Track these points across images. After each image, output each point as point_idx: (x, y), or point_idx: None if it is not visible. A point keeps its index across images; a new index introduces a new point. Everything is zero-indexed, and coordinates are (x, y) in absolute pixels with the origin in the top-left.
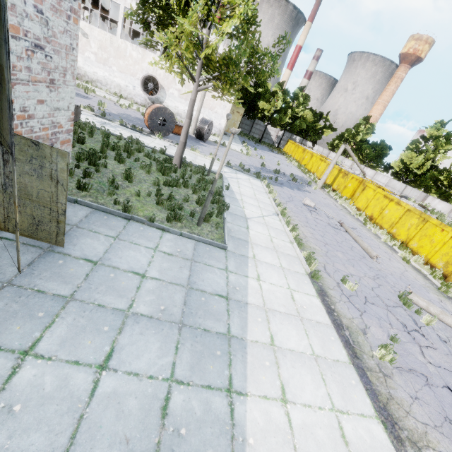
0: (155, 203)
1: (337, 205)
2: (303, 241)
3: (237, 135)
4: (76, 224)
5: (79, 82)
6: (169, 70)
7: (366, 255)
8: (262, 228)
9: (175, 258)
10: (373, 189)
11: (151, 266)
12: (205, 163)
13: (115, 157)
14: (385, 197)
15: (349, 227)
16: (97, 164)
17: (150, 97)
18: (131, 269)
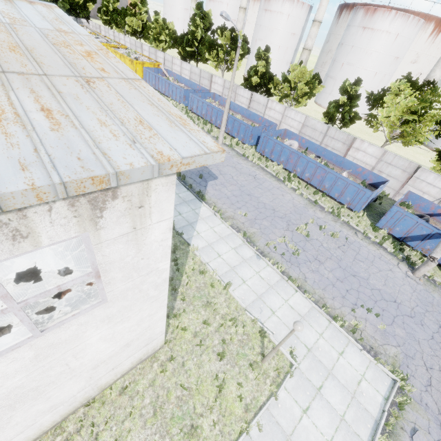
0: None
1: None
2: None
3: None
4: None
5: None
6: None
7: None
8: None
9: None
10: (110, 49)
11: None
12: None
13: None
14: (114, 52)
15: None
16: None
17: None
18: None
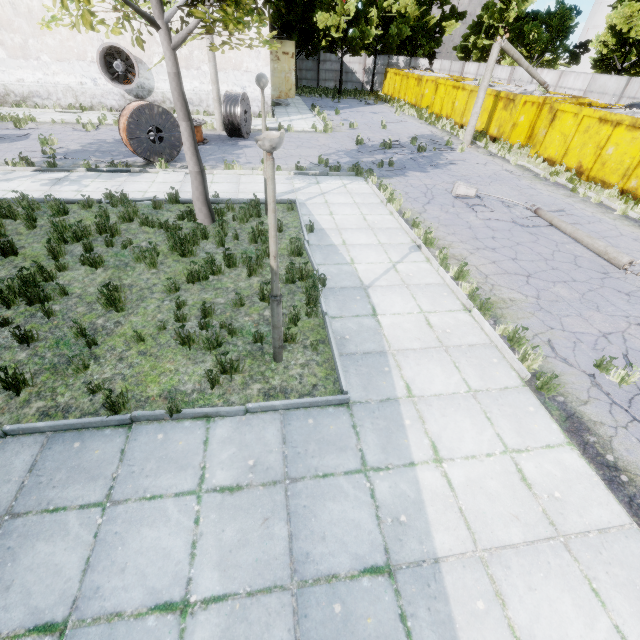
0: (178, 341)
1: (510, 168)
2: (486, 293)
3: (299, 98)
4: (9, 506)
5: (5, 109)
6: (86, 23)
7: (606, 266)
8: (401, 299)
9: (247, 494)
10: (573, 113)
11: (198, 558)
12: (257, 187)
13: (81, 259)
14: (602, 122)
15: (554, 215)
16: (44, 299)
17: (128, 89)
18: (151, 599)
